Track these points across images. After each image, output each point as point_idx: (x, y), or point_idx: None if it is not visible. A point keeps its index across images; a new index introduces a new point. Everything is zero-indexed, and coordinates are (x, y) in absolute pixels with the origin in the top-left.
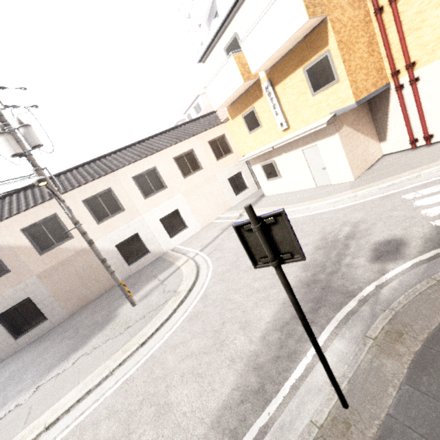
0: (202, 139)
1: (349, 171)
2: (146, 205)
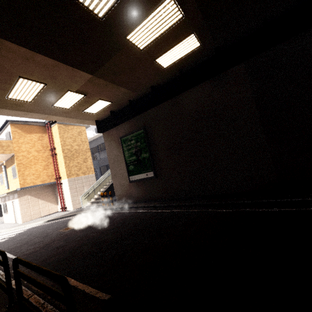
0: None
1: (21, 218)
2: None
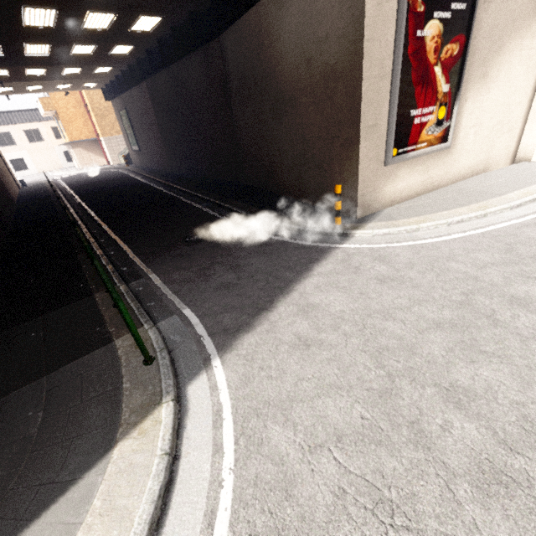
0: (47, 125)
1: (80, 165)
2: (1, 151)
